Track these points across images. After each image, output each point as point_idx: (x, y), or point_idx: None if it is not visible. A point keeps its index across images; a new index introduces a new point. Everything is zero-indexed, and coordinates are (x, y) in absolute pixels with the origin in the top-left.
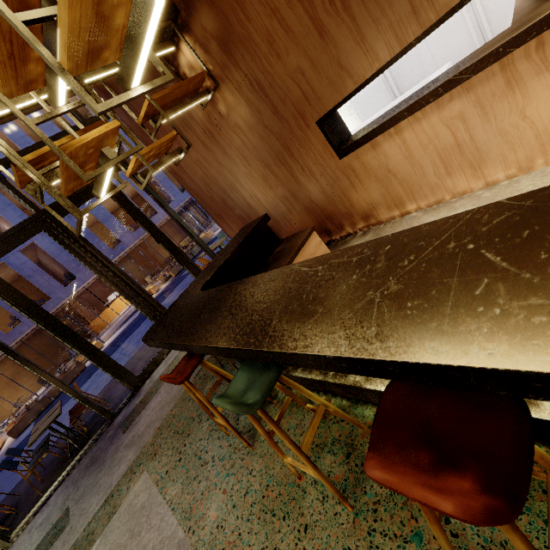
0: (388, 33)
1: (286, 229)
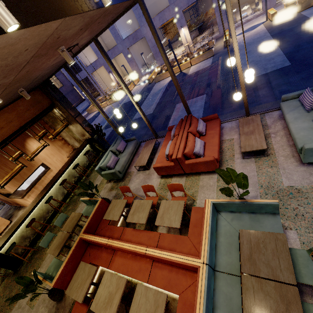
0: (2, 190)
1: (10, 202)
